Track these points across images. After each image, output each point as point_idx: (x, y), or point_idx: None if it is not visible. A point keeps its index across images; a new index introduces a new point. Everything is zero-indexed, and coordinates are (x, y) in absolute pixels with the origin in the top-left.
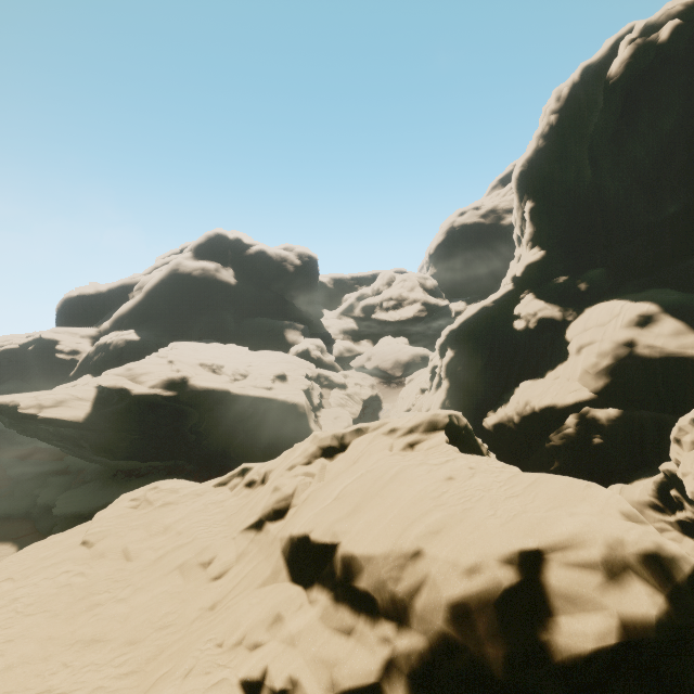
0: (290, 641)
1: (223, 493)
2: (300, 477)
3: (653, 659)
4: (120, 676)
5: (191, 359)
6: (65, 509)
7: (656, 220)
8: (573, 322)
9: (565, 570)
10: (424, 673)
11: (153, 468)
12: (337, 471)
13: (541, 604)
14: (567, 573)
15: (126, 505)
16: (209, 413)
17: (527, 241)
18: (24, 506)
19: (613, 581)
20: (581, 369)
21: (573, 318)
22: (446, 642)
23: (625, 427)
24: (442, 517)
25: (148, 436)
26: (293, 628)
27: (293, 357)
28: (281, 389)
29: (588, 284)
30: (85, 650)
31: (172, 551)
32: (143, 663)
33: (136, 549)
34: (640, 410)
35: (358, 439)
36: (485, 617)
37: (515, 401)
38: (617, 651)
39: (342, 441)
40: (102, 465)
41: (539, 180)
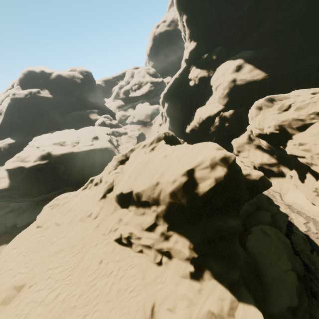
0: (126, 224)
1: (87, 191)
2: (114, 175)
3: (224, 185)
4: (74, 255)
5: (47, 143)
6: (22, 223)
7: (241, 14)
8: (212, 76)
9: (200, 171)
10: (167, 214)
11: (54, 195)
12: (127, 168)
13: (195, 183)
14: (201, 172)
15: (48, 209)
16: (68, 164)
17: (188, 38)
18: (2, 230)
19: (213, 169)
20: (218, 97)
21: (212, 74)
22: (171, 204)
23: (235, 116)
24: (164, 169)
25: (44, 183)
26: (126, 220)
27: (97, 127)
28: (97, 143)
29: (216, 56)
30: (57, 255)
31: (75, 216)
32: (80, 249)
33: (60, 221)
34: (240, 108)
35: (132, 153)
36: (180, 193)
37: (196, 118)
38: (215, 187)
39: (126, 156)
40: (29, 202)
41: (186, 1)
